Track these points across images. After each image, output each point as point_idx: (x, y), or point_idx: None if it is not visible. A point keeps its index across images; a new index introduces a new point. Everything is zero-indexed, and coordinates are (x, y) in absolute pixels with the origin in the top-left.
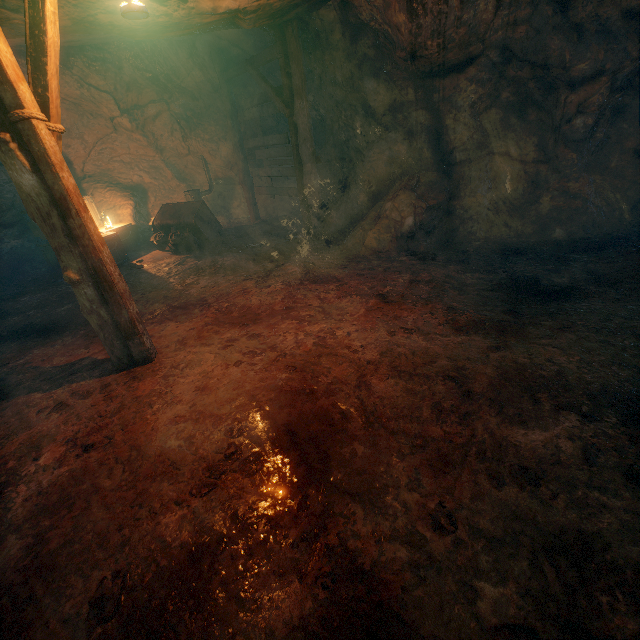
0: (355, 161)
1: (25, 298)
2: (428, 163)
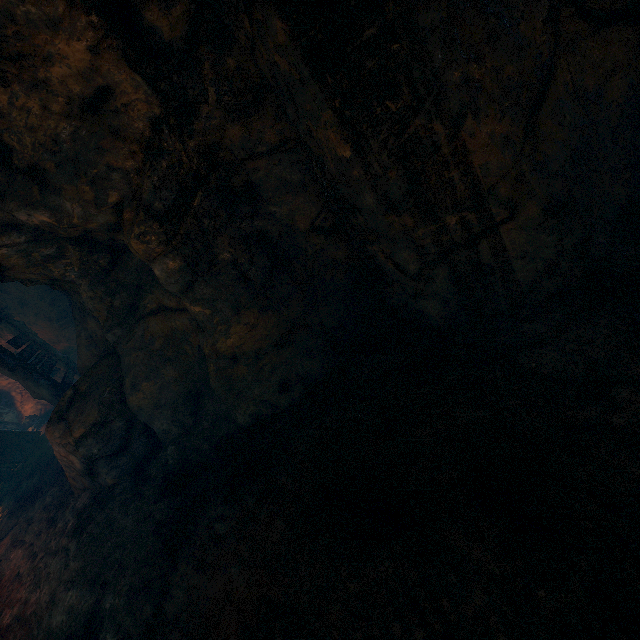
0: None
1: None
2: None
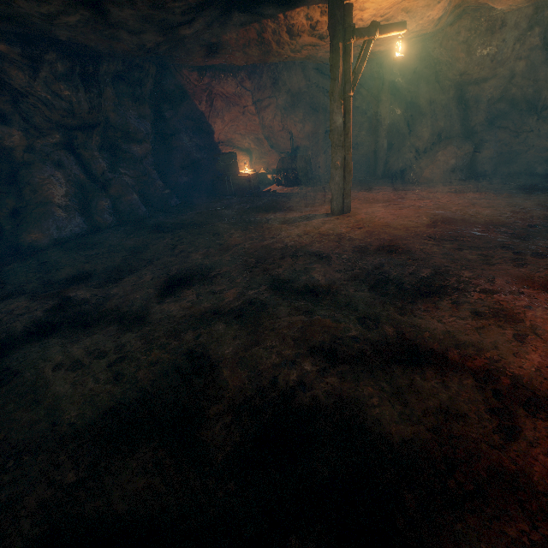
0: (404, 133)
1: (225, 201)
2: (457, 133)
